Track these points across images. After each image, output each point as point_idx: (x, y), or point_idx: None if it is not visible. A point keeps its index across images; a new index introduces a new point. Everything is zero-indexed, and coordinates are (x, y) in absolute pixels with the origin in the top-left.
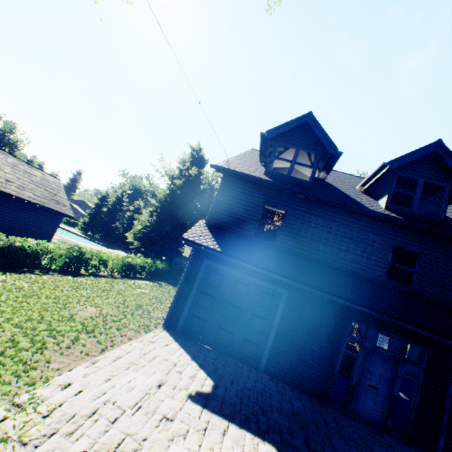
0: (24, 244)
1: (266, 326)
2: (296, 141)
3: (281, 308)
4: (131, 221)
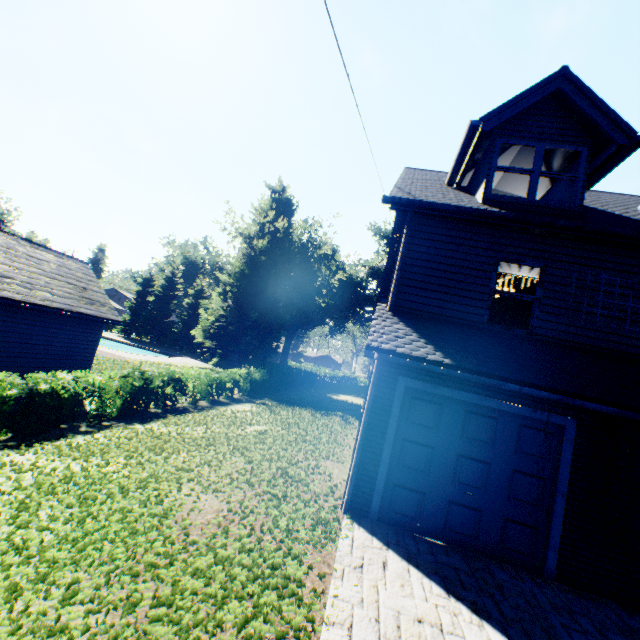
0: (53, 384)
1: (544, 491)
2: (534, 132)
3: (568, 455)
4: (193, 311)
